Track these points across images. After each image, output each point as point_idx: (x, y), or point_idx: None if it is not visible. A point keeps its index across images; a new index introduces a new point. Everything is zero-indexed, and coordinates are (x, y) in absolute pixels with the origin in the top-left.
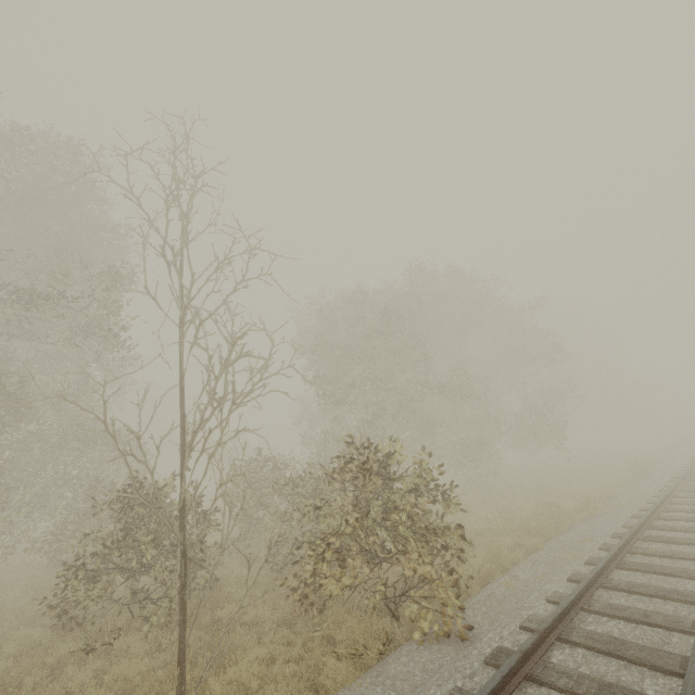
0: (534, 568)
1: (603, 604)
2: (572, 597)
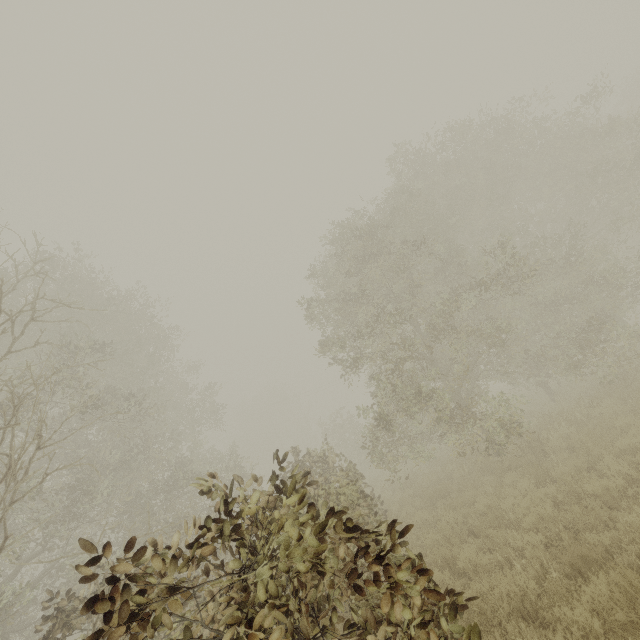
0: None
1: None
2: None
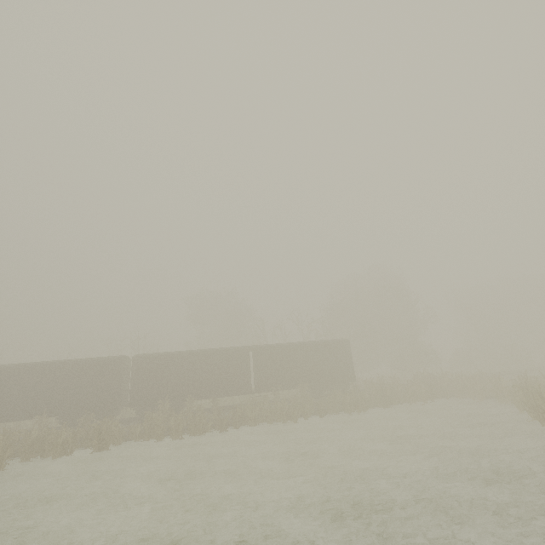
0: None
1: None
2: None
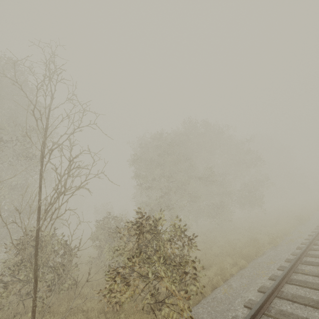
0: (241, 280)
1: (276, 310)
2: (258, 307)
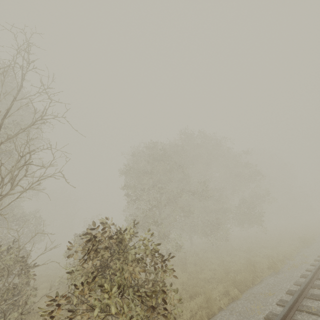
0: (230, 317)
1: None
2: None
